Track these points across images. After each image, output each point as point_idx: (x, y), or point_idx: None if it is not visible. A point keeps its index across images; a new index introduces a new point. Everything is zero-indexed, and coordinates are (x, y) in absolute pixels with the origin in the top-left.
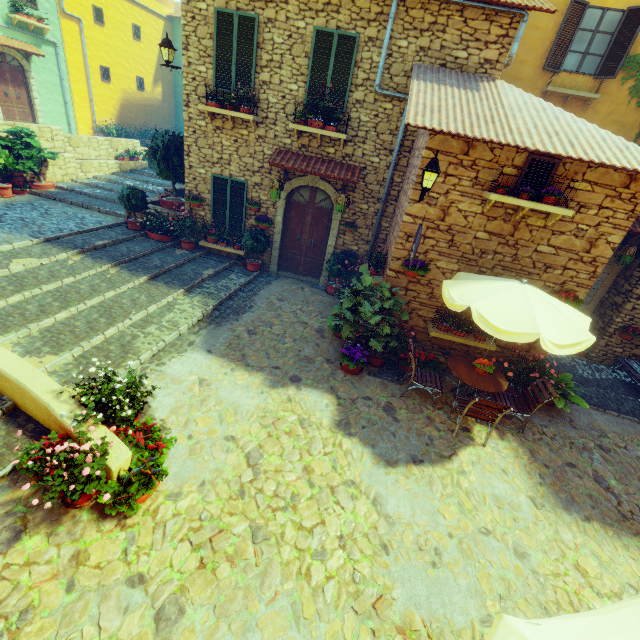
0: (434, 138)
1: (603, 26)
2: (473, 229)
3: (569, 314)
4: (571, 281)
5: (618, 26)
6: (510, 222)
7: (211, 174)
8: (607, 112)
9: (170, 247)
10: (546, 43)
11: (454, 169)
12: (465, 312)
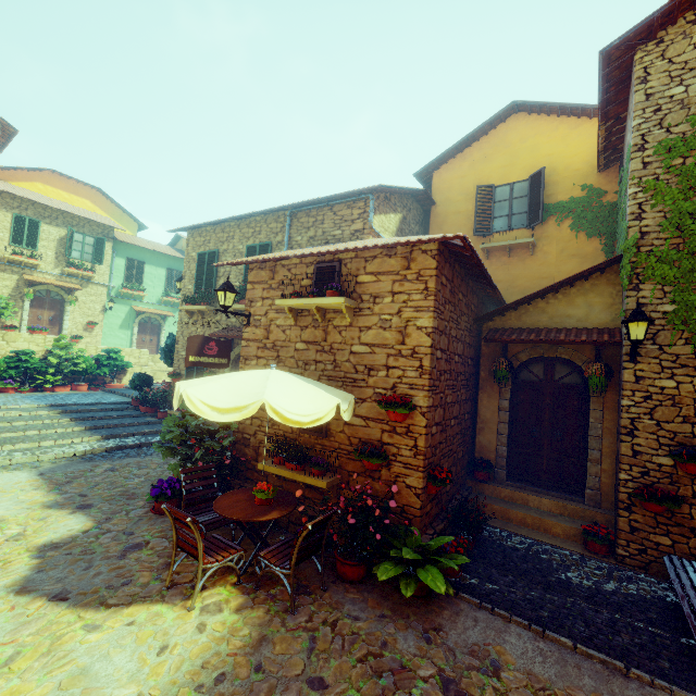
0: (251, 274)
1: (516, 194)
2: (292, 341)
3: (300, 392)
4: (401, 383)
5: (528, 189)
6: (320, 327)
7: None
8: (558, 250)
9: (147, 416)
10: (472, 219)
11: (268, 293)
12: (307, 440)
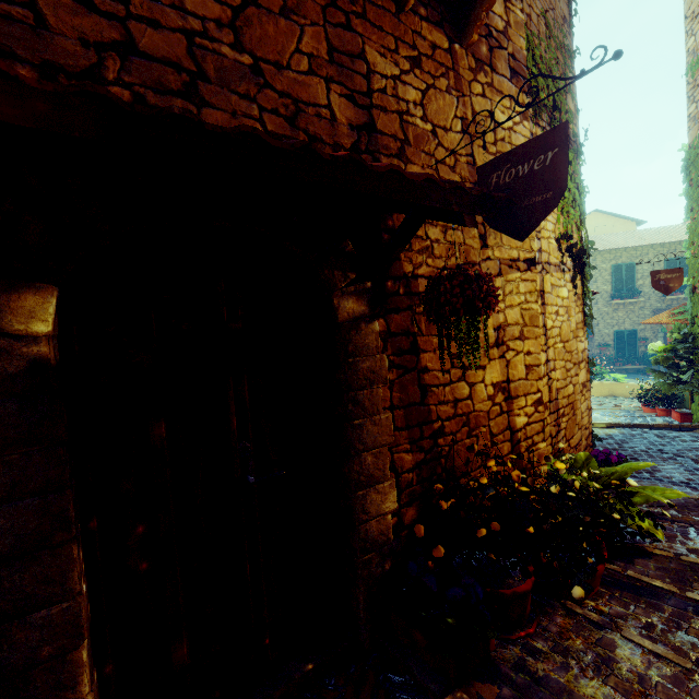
0: None
1: None
2: None
3: None
4: None
5: None
6: None
7: (612, 331)
8: None
9: None
10: None
11: None
12: None
